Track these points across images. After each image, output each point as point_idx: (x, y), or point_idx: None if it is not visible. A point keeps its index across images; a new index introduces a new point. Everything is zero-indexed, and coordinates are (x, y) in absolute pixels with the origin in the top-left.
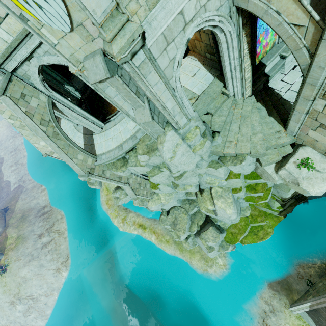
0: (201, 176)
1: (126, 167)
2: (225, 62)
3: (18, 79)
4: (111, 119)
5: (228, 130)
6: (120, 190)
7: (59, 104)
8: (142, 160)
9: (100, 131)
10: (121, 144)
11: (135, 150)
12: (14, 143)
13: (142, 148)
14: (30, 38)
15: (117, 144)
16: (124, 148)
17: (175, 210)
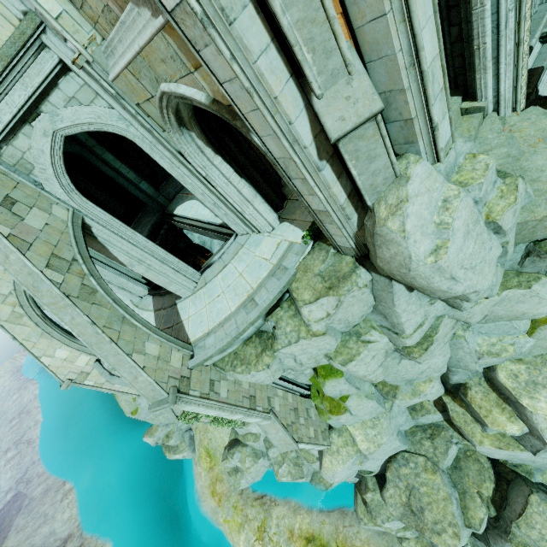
0: (461, 339)
1: (271, 352)
2: (483, 5)
3: (2, 171)
4: (214, 260)
5: (531, 168)
6: (240, 447)
7: (100, 228)
8: (316, 316)
9: (193, 291)
10: (251, 297)
11: (286, 303)
12: (20, 400)
13: (310, 285)
14: (34, 61)
15: (240, 300)
16: (259, 302)
17: (402, 466)
